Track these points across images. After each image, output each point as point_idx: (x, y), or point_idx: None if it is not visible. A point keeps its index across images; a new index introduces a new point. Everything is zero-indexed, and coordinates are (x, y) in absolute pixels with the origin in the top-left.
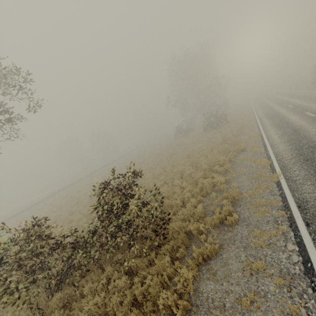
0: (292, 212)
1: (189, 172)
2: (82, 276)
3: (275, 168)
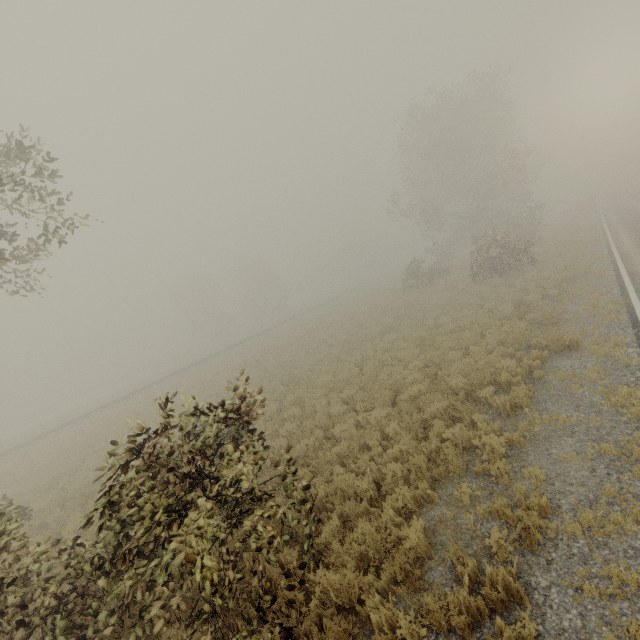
0: None
1: (415, 390)
2: None
3: None
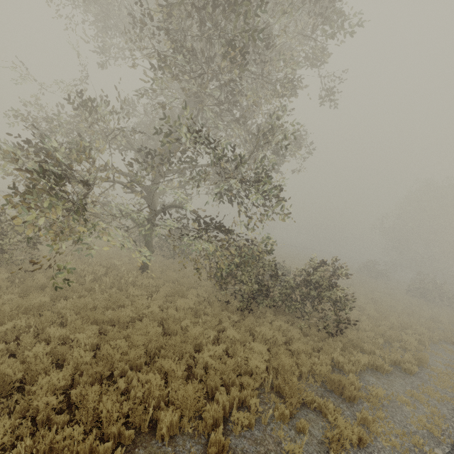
0: None
1: (372, 313)
2: (269, 306)
3: None
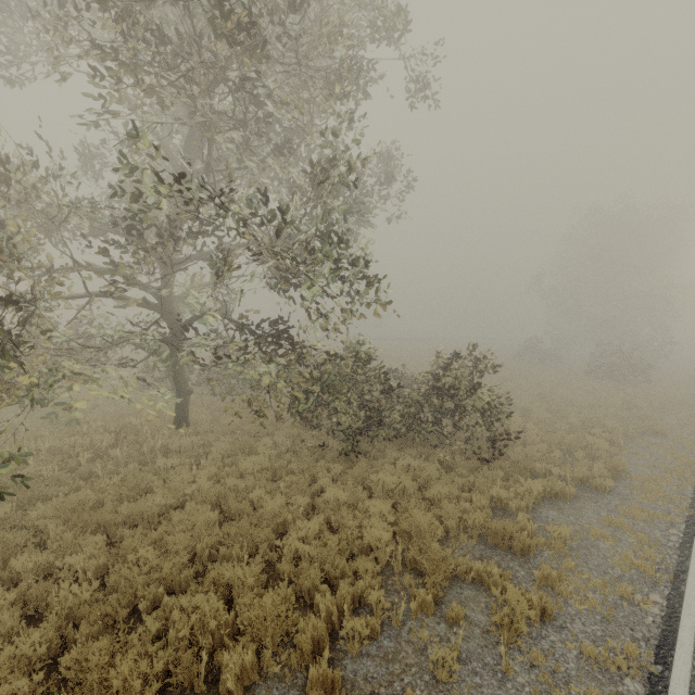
0: None
1: (542, 415)
2: (388, 438)
3: None
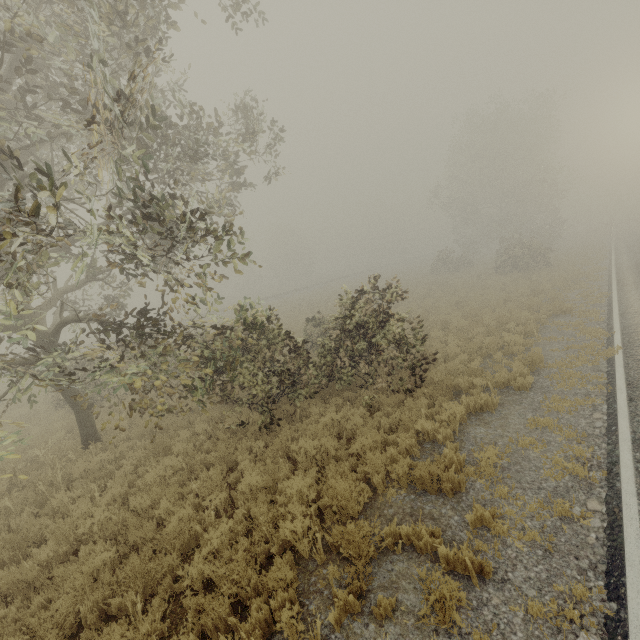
0: (616, 388)
1: (460, 324)
2: (309, 395)
3: (615, 342)
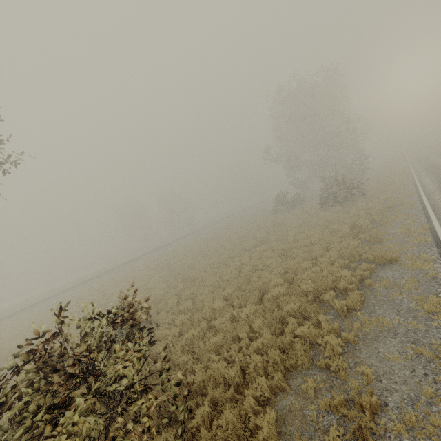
0: None
1: (276, 292)
2: None
3: None
